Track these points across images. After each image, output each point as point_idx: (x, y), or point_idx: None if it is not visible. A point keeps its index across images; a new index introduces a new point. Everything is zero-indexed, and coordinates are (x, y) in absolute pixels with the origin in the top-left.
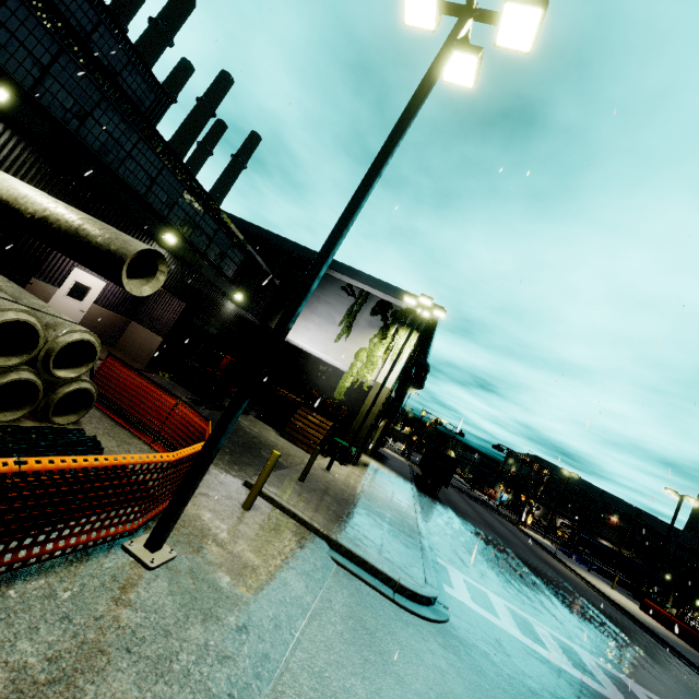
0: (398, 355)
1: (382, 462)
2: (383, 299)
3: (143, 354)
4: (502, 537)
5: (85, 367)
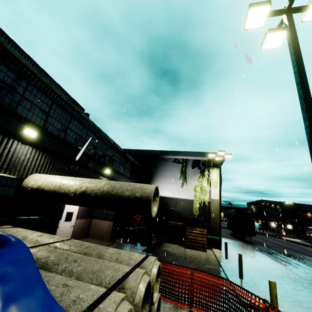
0: (219, 182)
1: None
2: (194, 159)
3: (105, 234)
4: (293, 250)
5: (156, 283)
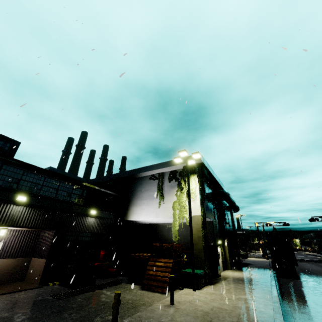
0: (188, 191)
1: (244, 269)
2: (171, 171)
3: (37, 276)
4: None
5: None
